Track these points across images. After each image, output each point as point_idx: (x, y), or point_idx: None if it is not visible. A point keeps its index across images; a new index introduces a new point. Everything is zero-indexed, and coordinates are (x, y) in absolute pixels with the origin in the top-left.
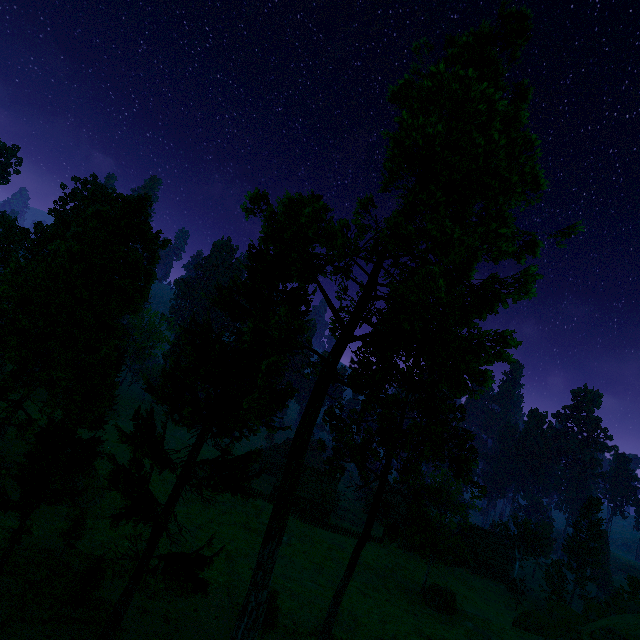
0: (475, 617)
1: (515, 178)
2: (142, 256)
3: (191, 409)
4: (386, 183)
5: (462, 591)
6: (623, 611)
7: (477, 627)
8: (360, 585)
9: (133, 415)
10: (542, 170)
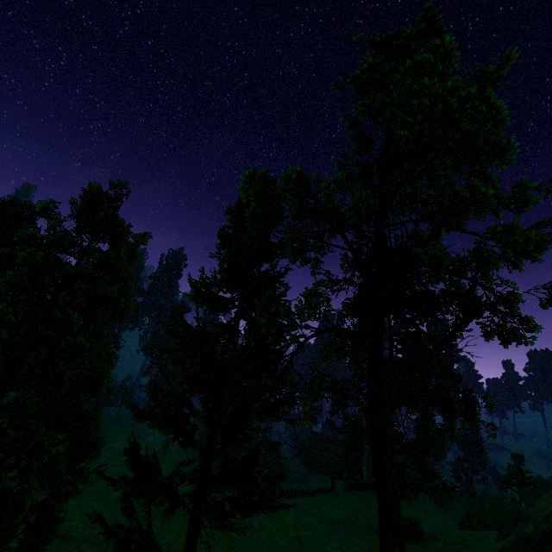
0: (438, 535)
1: (504, 142)
2: (125, 255)
3: (206, 427)
4: (339, 162)
5: (408, 512)
6: (547, 488)
7: (446, 544)
8: (339, 544)
9: (128, 455)
10: (513, 136)
